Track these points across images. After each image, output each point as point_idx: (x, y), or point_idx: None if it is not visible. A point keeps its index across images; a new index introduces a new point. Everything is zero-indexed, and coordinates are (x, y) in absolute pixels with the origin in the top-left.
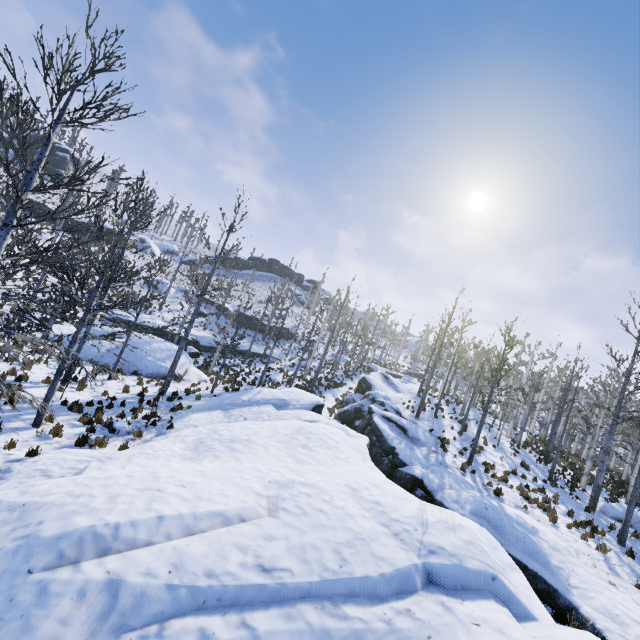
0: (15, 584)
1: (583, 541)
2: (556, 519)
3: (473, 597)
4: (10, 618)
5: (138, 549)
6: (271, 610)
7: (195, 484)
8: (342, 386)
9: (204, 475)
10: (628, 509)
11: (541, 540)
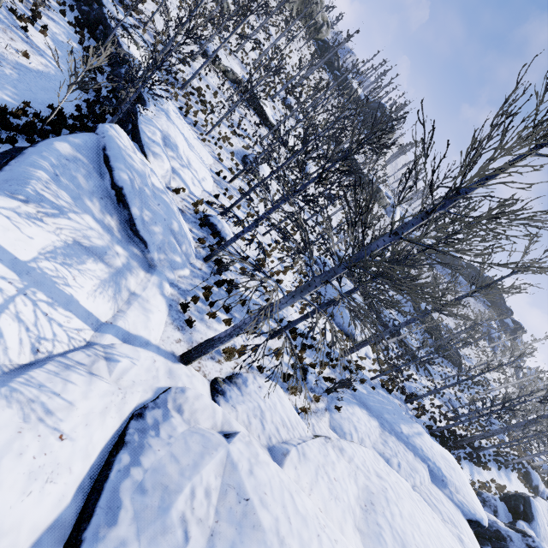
0: None
1: None
2: None
3: None
4: None
5: None
6: None
7: None
8: (484, 469)
9: None
10: None
11: None
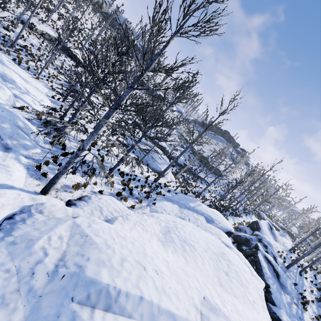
0: (64, 304)
1: None
2: None
3: None
4: None
5: (124, 317)
6: None
7: (163, 274)
8: (239, 217)
9: (168, 267)
10: None
11: None
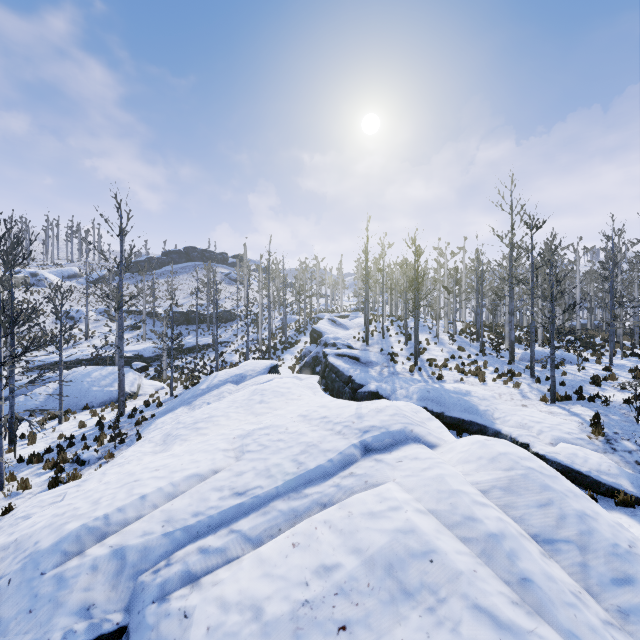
0: (34, 586)
1: (504, 386)
2: (484, 378)
3: (398, 447)
4: (41, 606)
5: (132, 524)
6: (251, 515)
7: (167, 465)
8: (297, 344)
9: (174, 456)
10: (531, 350)
11: (472, 397)
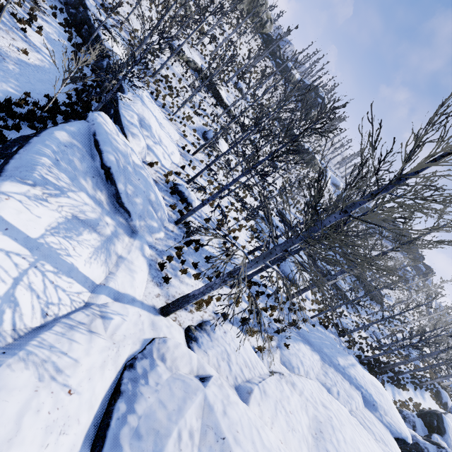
0: None
1: None
2: None
3: None
4: None
5: None
6: None
7: None
8: (404, 390)
9: None
10: None
11: None
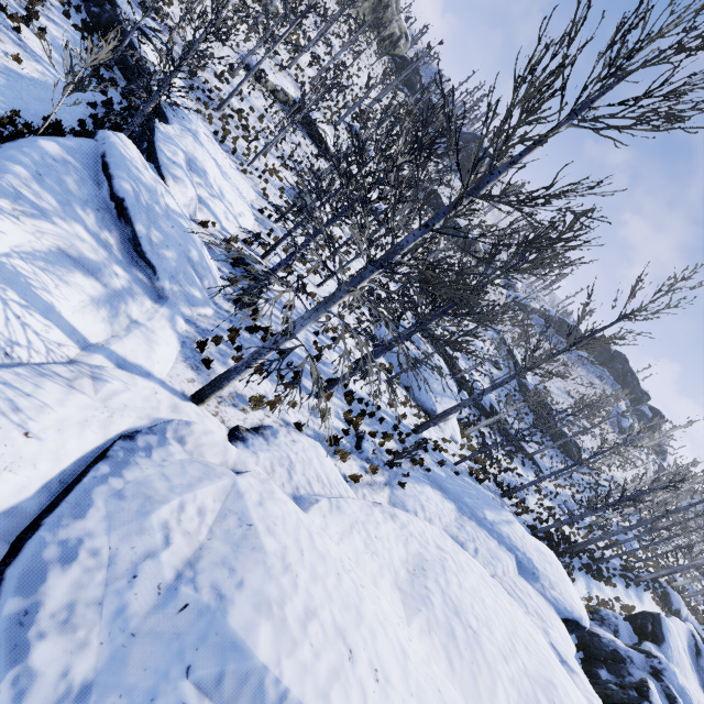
0: (170, 674)
1: None
2: None
3: None
4: None
5: None
6: None
7: (389, 686)
8: (607, 584)
9: (405, 670)
10: None
11: None
